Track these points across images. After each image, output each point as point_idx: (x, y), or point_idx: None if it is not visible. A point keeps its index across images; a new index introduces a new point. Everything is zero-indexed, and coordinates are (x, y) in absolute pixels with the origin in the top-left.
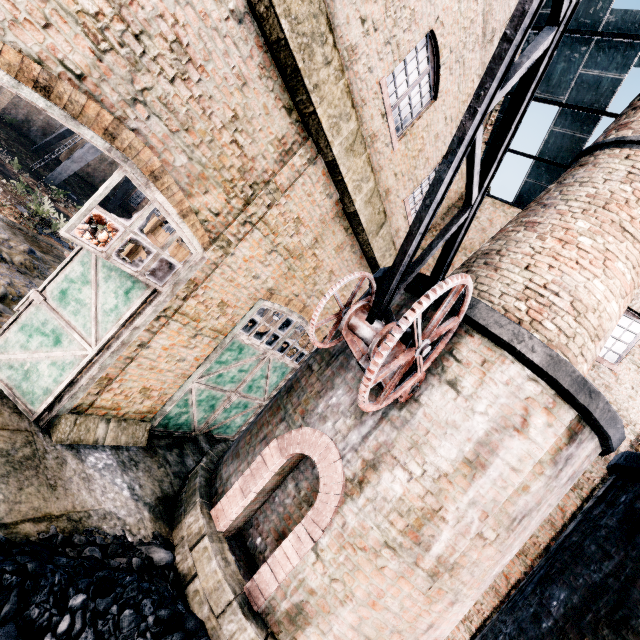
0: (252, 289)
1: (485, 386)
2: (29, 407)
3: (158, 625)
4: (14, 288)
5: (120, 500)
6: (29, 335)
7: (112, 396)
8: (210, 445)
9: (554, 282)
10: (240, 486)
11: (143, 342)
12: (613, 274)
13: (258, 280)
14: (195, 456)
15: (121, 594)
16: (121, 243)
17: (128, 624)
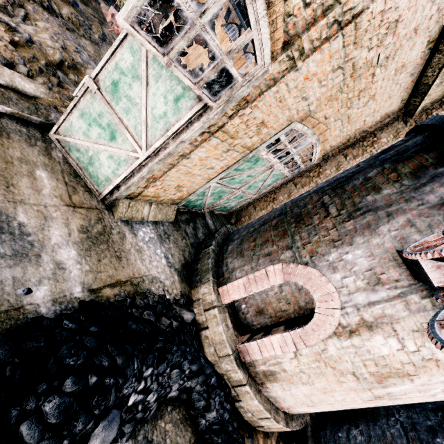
0: (294, 111)
1: None
2: (96, 187)
3: (191, 373)
4: (67, 53)
5: (160, 267)
6: (88, 124)
7: (155, 189)
8: (212, 221)
9: None
10: (243, 283)
11: (184, 153)
12: None
13: (305, 102)
14: (203, 229)
15: (171, 360)
16: (186, 43)
17: (175, 376)
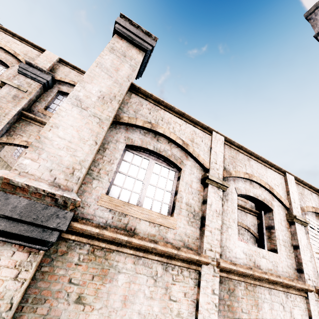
0: None
1: None
2: None
3: None
4: None
5: None
6: None
7: None
8: None
9: None
10: None
11: None
12: None
13: None
14: None
15: None
16: None
17: None
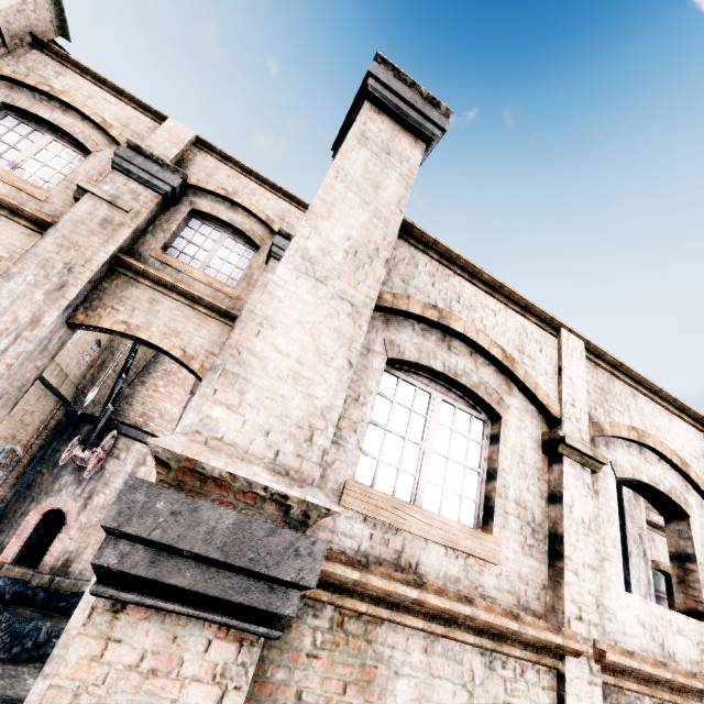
0: None
1: (130, 454)
2: None
3: (12, 583)
4: None
5: None
6: None
7: None
8: None
9: (153, 408)
10: (16, 539)
11: None
12: (173, 399)
13: None
14: None
15: None
16: None
17: (4, 583)
